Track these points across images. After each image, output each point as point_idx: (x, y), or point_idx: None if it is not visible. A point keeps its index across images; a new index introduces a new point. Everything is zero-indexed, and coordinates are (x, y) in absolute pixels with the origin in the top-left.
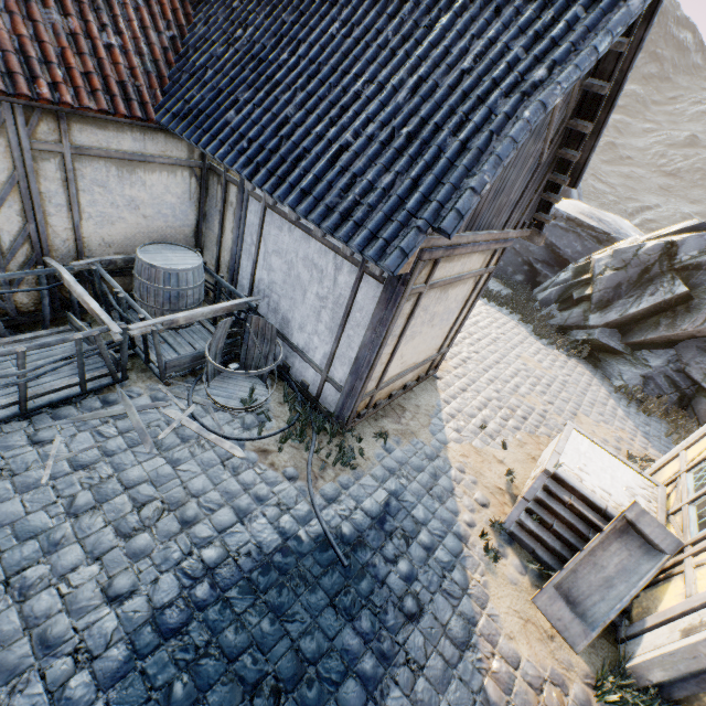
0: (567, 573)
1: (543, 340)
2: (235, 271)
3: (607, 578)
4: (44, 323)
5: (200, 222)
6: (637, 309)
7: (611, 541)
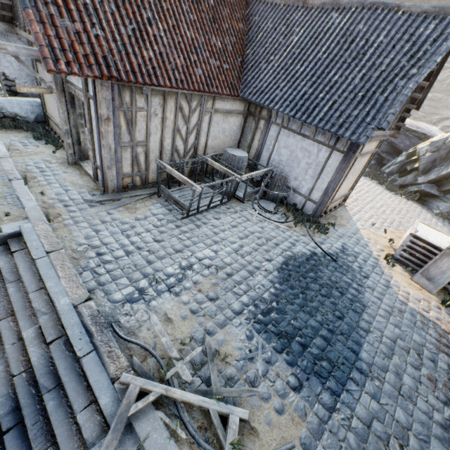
0: (424, 269)
1: (392, 192)
2: (258, 158)
3: (442, 271)
4: (195, 180)
5: (241, 137)
6: (446, 172)
7: (443, 258)
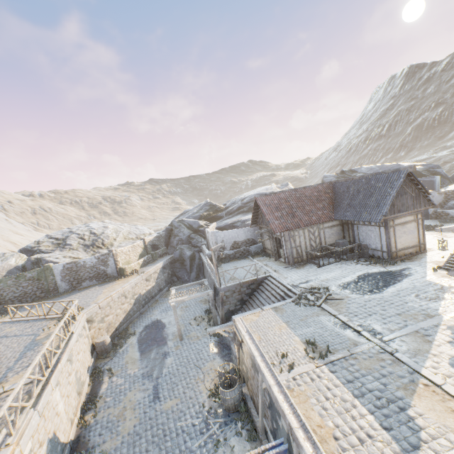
0: None
1: None
2: (354, 240)
3: None
4: (323, 256)
5: (343, 234)
6: None
7: None
